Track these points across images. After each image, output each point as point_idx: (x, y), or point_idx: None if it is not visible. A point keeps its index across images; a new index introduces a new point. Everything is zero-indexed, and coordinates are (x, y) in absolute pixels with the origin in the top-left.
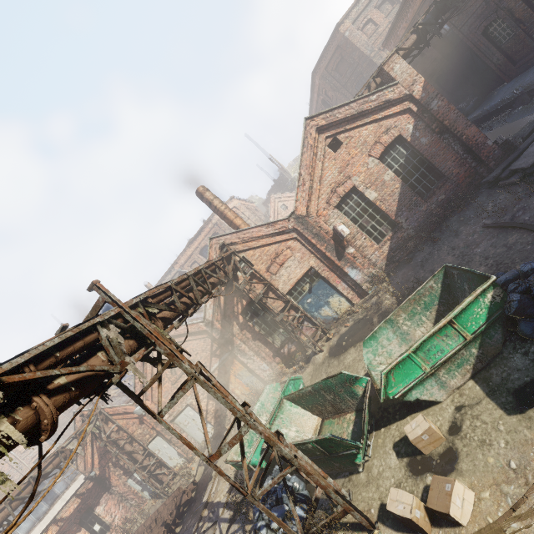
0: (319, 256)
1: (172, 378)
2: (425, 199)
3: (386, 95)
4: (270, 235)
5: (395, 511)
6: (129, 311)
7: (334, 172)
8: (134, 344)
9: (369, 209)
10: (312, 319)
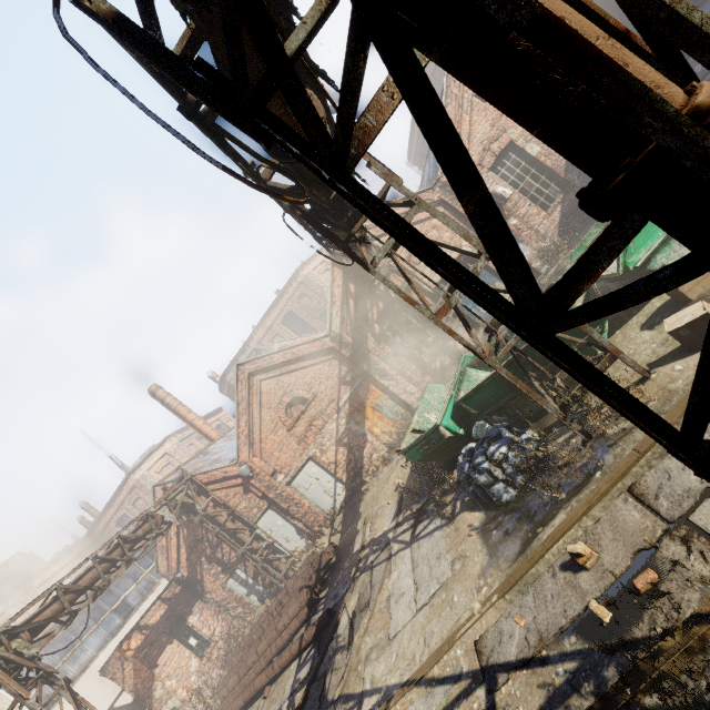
0: (474, 233)
1: (287, 421)
2: None
3: None
4: None
5: (681, 324)
6: None
7: (485, 126)
8: None
9: (531, 169)
10: (470, 317)
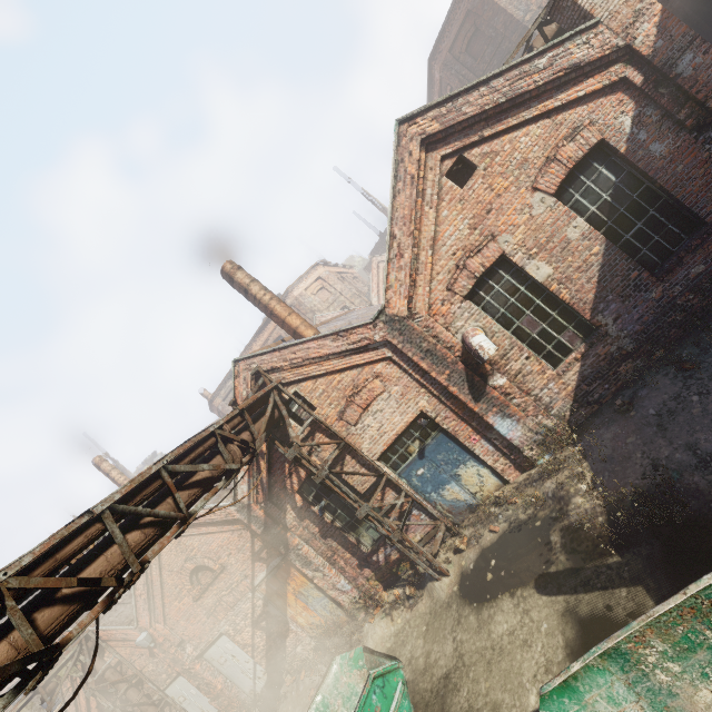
0: (437, 392)
1: (193, 591)
2: (660, 276)
3: (571, 53)
4: (342, 354)
5: None
6: None
7: (460, 227)
8: None
9: (535, 299)
10: (427, 506)
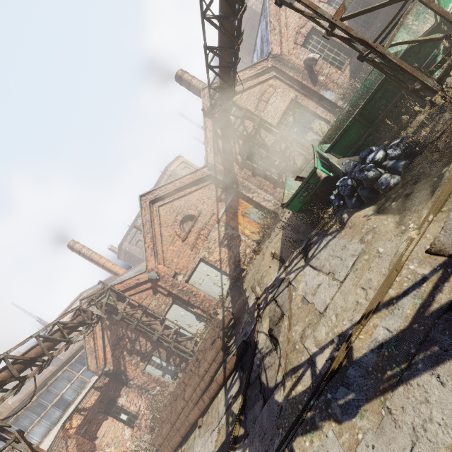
0: (297, 88)
1: (182, 234)
2: (368, 28)
3: None
4: (254, 77)
5: None
6: None
7: (295, 19)
8: None
9: (327, 45)
10: (301, 143)
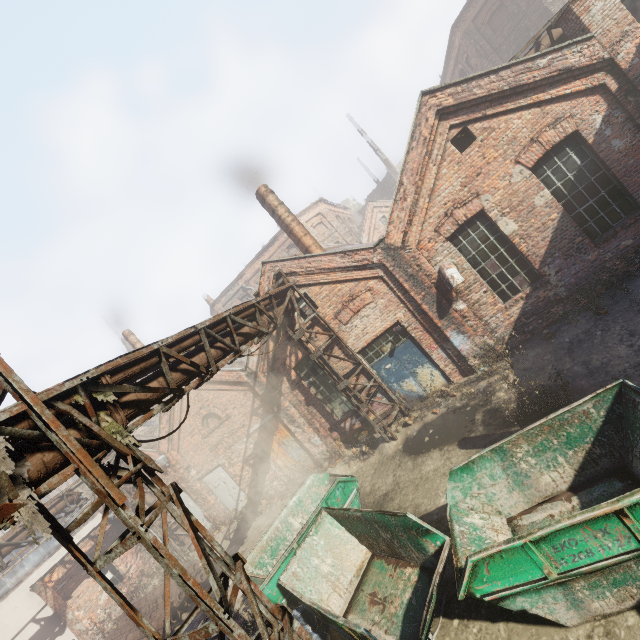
0: (412, 308)
1: (203, 430)
2: (598, 243)
3: (567, 59)
4: (345, 269)
5: None
6: (41, 411)
7: (454, 184)
8: (56, 458)
9: (500, 248)
10: (389, 392)
